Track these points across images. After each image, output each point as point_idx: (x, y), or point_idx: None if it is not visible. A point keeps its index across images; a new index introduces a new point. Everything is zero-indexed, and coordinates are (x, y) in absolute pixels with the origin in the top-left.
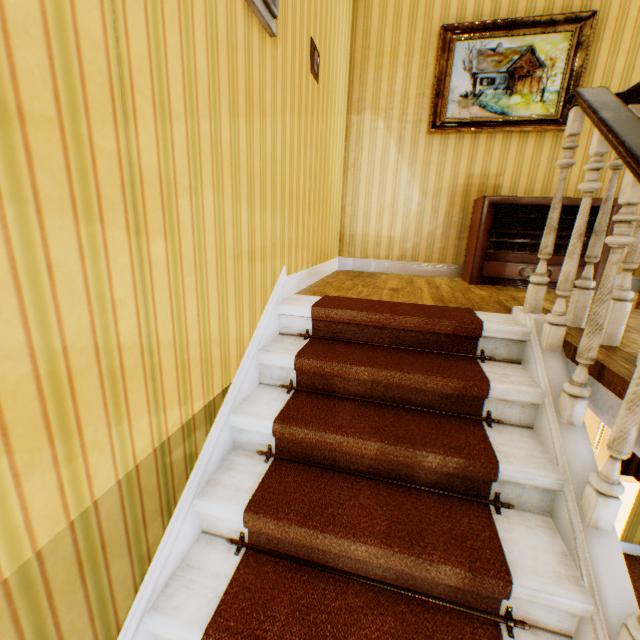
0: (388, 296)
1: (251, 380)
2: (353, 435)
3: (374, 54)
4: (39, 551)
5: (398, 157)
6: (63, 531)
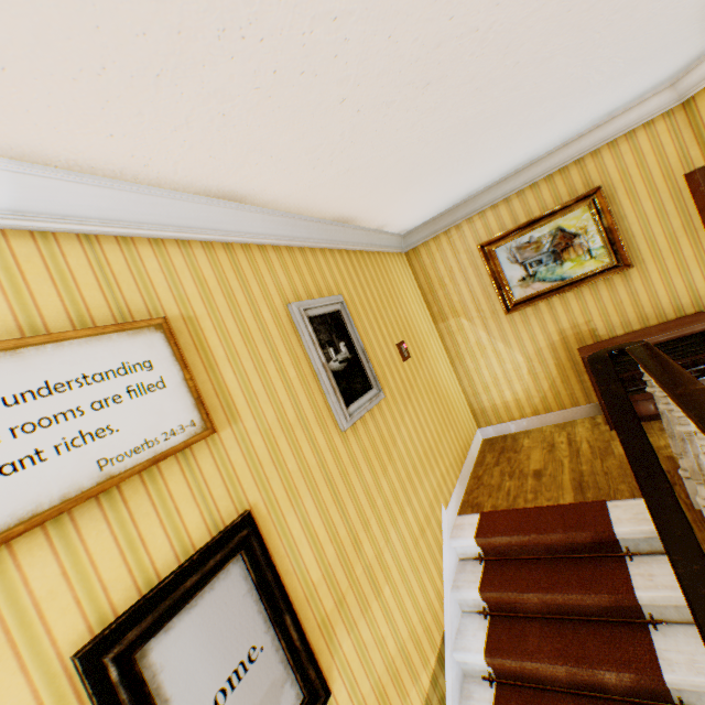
0: (532, 492)
1: (455, 614)
2: (543, 660)
3: (436, 280)
4: None
5: (490, 339)
6: None
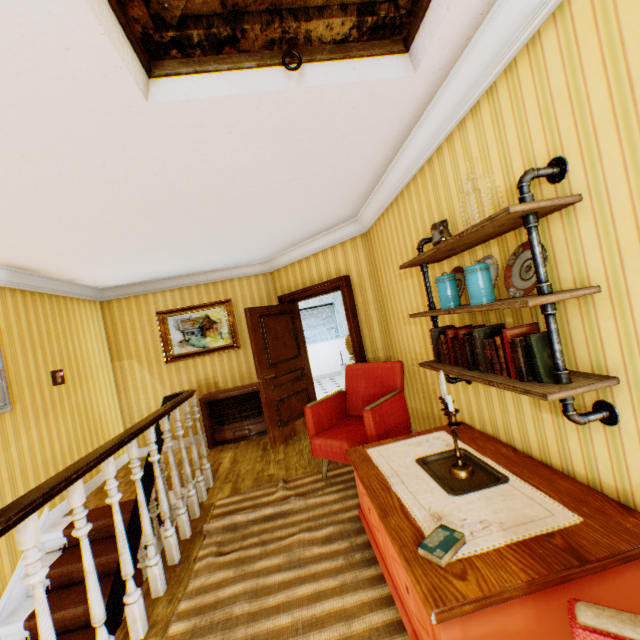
0: (132, 492)
1: (18, 598)
2: (72, 606)
3: (121, 328)
4: None
5: (153, 379)
6: None
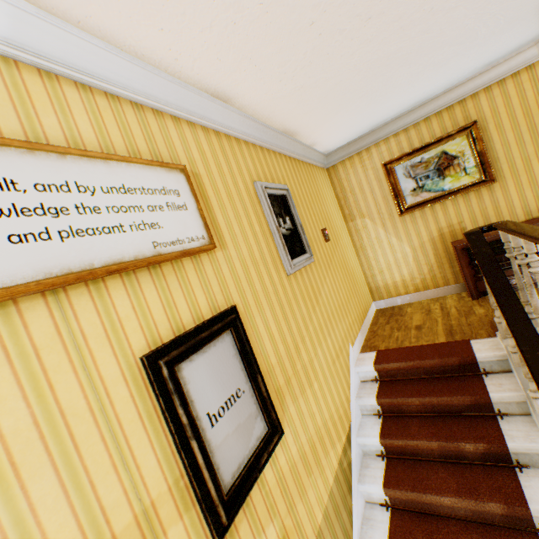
0: (414, 338)
1: (357, 415)
2: (421, 439)
3: (348, 190)
4: (325, 505)
5: (386, 234)
6: (328, 498)
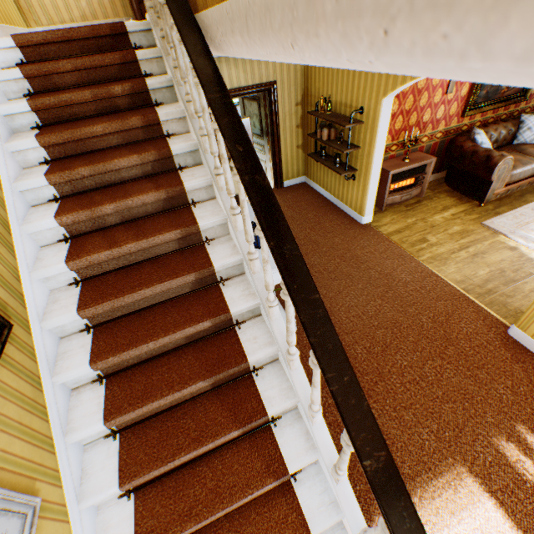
0: None
1: None
2: (76, 92)
3: None
4: None
5: None
6: None
